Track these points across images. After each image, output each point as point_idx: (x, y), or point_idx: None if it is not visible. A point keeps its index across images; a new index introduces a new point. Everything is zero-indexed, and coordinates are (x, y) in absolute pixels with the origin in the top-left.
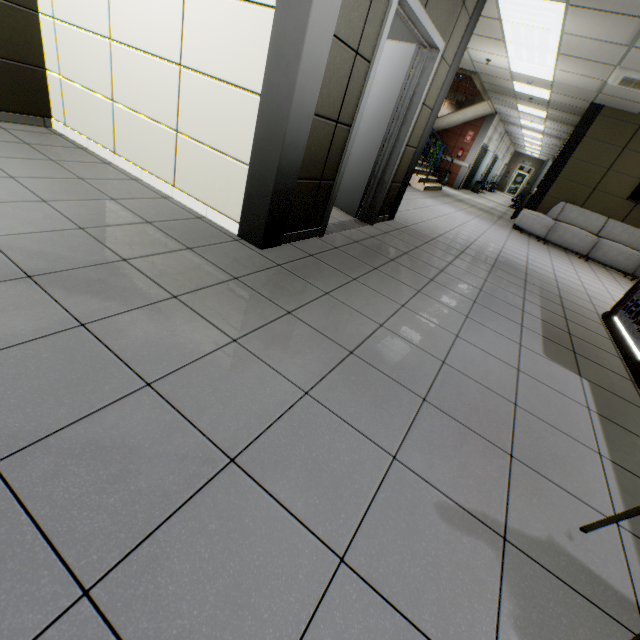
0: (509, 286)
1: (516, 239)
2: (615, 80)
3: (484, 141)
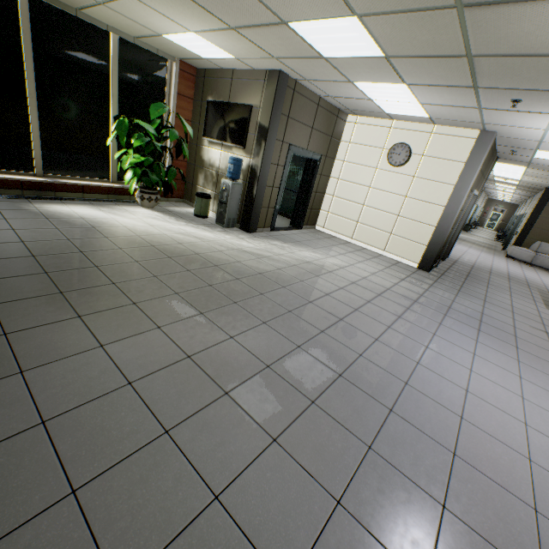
0: (521, 287)
1: (512, 264)
2: None
3: None
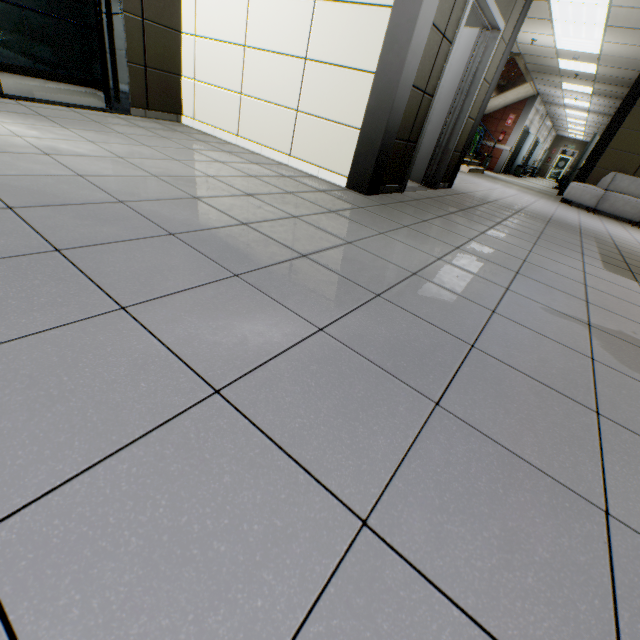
0: (566, 234)
1: (565, 209)
2: None
3: (526, 123)
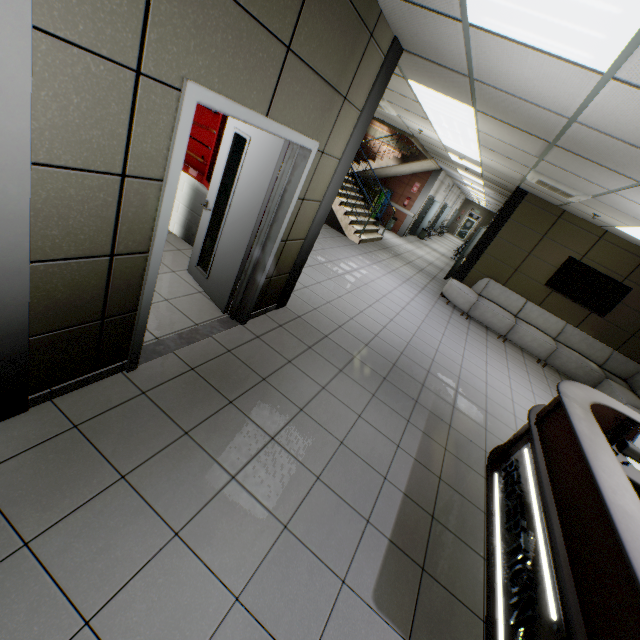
0: (389, 420)
1: (437, 315)
2: (532, 179)
3: (430, 193)
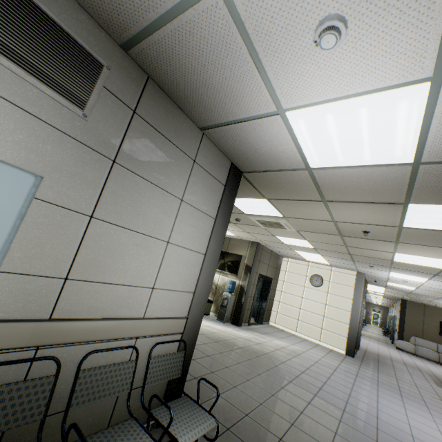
0: (415, 370)
1: (403, 354)
2: (406, 297)
3: None
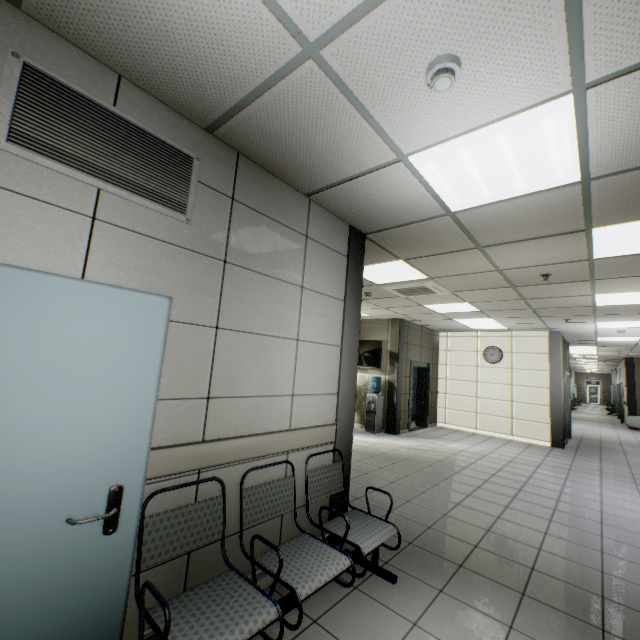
0: None
1: (638, 434)
2: (632, 354)
3: None
